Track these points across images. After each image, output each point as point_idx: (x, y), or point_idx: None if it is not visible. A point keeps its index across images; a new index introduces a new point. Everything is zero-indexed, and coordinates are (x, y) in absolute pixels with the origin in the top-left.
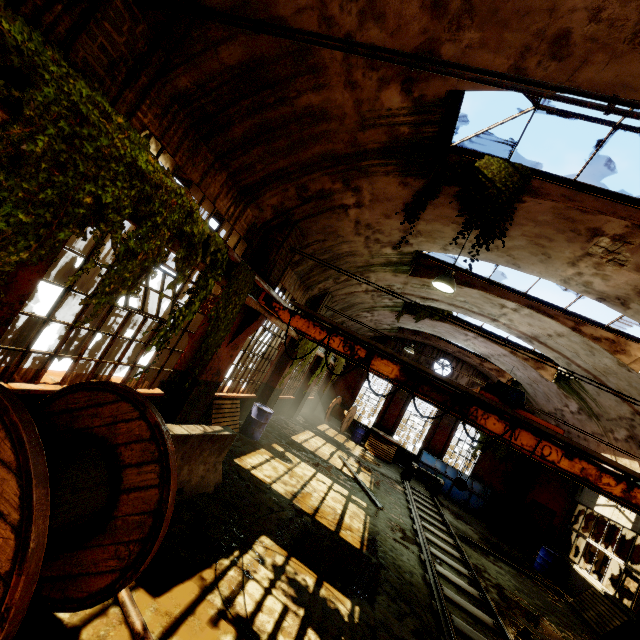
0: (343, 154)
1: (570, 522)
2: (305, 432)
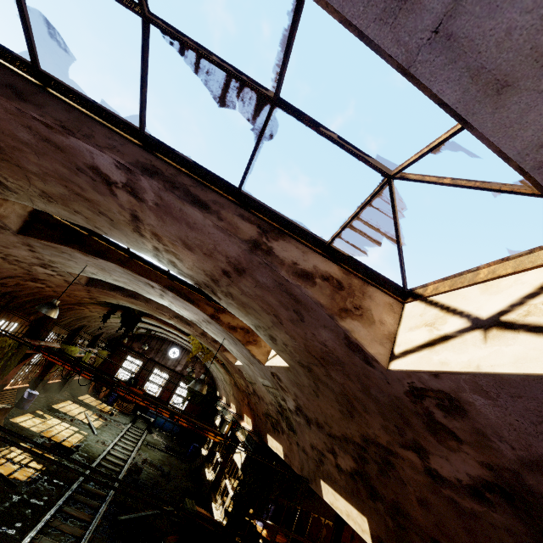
0: (75, 303)
1: None
2: (65, 402)
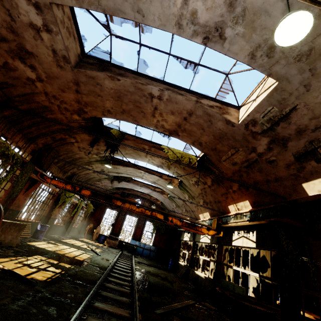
0: (66, 128)
1: (180, 248)
2: (70, 239)
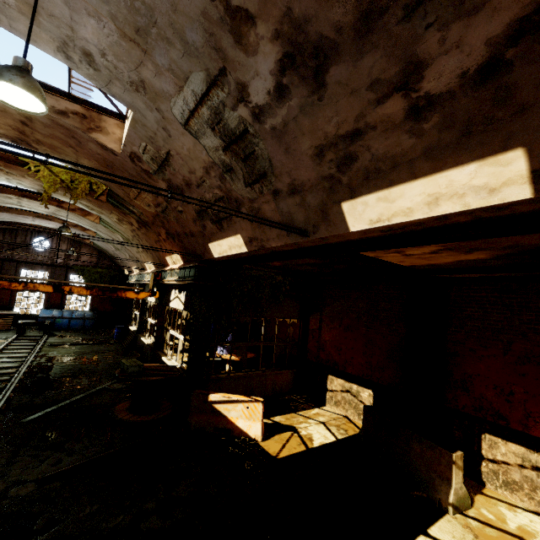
0: None
1: (132, 308)
2: None
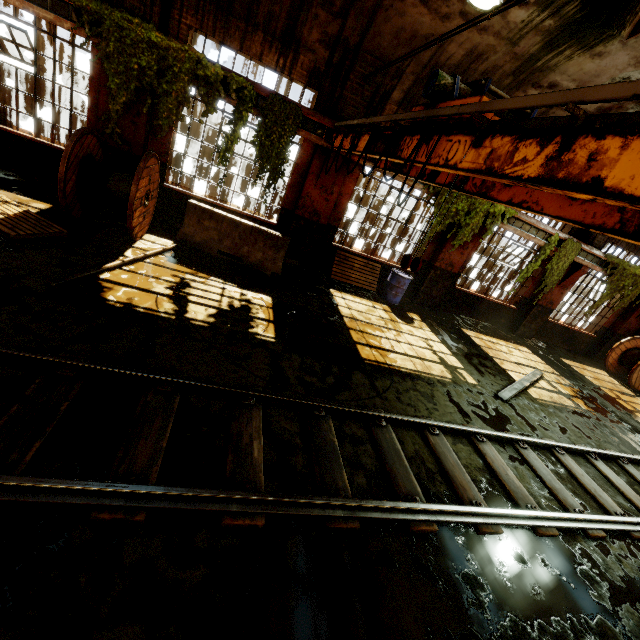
0: None
1: None
2: (510, 343)
